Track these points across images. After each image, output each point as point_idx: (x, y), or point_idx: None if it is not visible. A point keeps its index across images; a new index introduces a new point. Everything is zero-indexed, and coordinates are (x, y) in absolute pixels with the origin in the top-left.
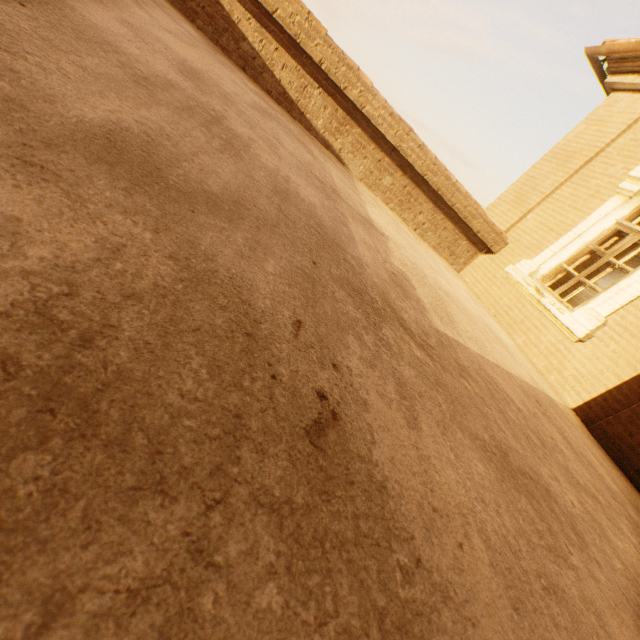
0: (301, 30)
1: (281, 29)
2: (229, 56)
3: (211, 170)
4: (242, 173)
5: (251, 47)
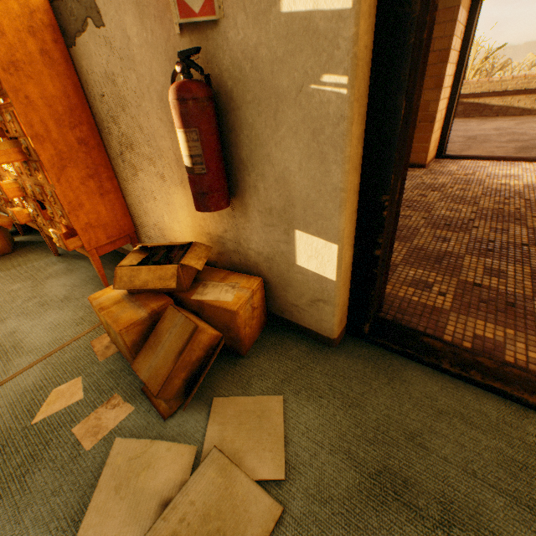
0: (522, 84)
1: (511, 91)
2: (487, 117)
3: (523, 138)
4: (528, 137)
5: (497, 107)
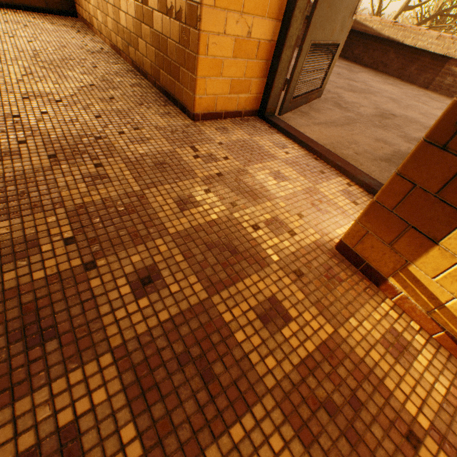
0: None
1: None
2: None
3: None
4: None
5: None
